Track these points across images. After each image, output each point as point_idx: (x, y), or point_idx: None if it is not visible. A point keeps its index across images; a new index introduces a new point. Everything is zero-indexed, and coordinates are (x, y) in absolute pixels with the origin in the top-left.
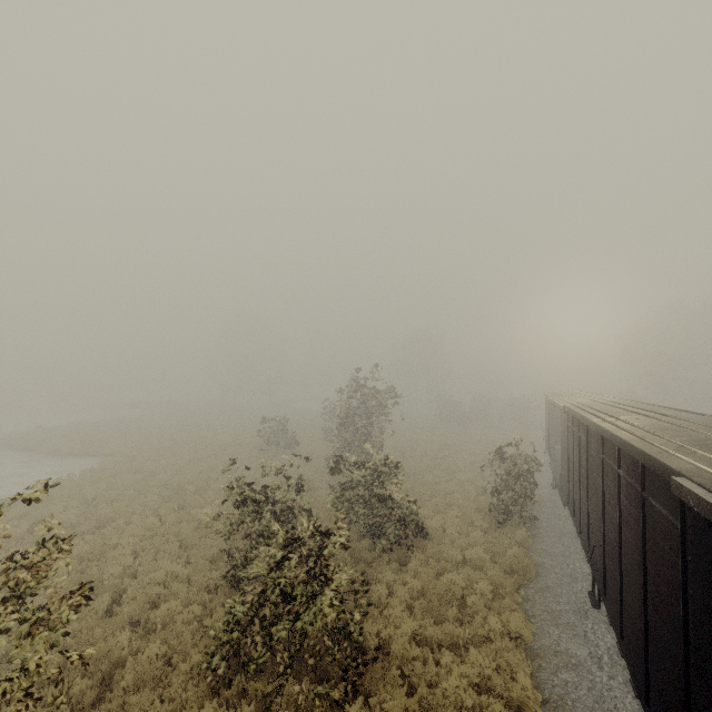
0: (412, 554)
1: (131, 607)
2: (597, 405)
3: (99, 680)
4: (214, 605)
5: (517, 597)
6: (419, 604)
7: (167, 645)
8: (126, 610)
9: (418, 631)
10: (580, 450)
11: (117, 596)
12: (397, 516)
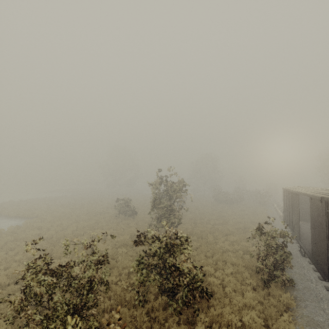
0: (198, 316)
1: None
2: None
3: None
4: None
5: None
6: None
7: None
8: None
9: None
10: None
11: None
12: (186, 284)
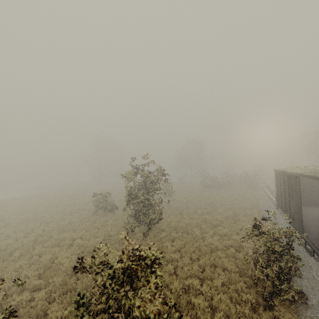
0: None
1: None
2: None
3: None
4: None
5: None
6: None
7: None
8: None
9: None
10: None
11: None
12: None
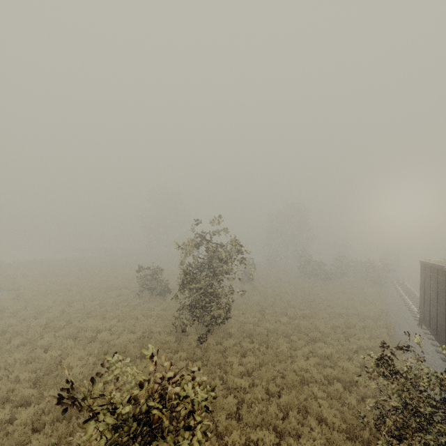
0: None
1: None
2: None
3: None
4: None
5: None
6: None
7: None
8: None
9: None
10: None
11: None
12: None
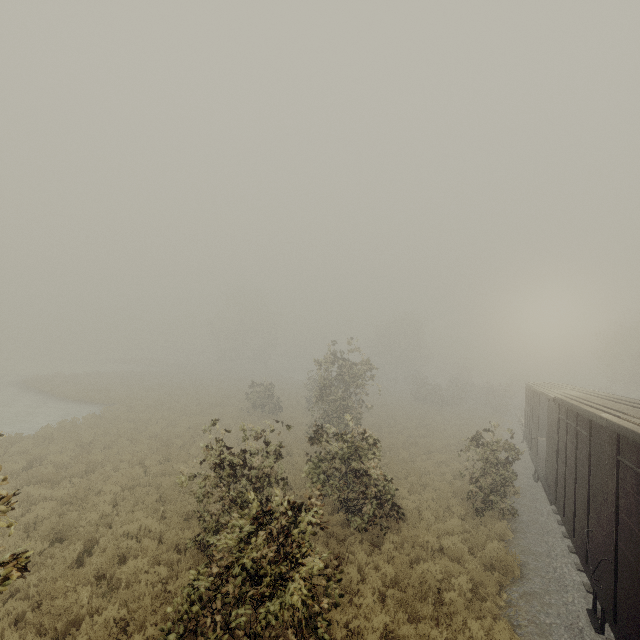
0: (386, 535)
1: (100, 560)
2: (595, 399)
3: (53, 638)
4: (180, 568)
5: (499, 600)
6: (393, 595)
7: (127, 607)
8: (94, 561)
9: (390, 627)
10: (577, 445)
11: (90, 545)
12: (374, 494)
